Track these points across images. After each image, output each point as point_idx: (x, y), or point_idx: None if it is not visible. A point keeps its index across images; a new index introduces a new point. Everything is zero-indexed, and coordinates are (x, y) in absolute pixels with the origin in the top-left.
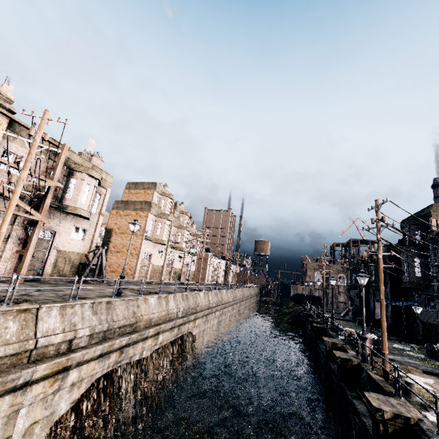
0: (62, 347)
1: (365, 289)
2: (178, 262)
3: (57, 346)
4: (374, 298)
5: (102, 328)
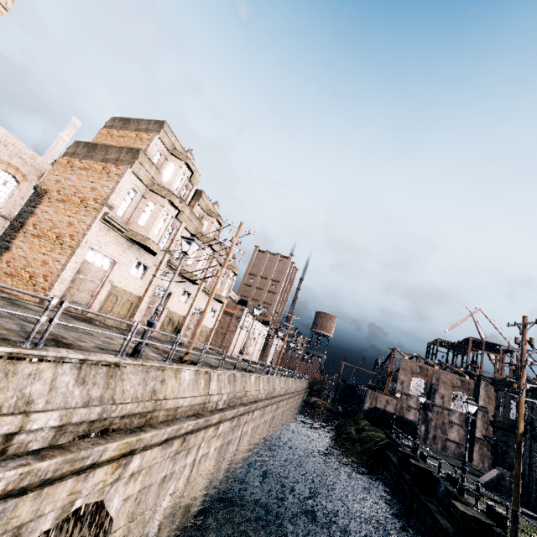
0: None
1: None
2: (181, 302)
3: None
4: None
5: None
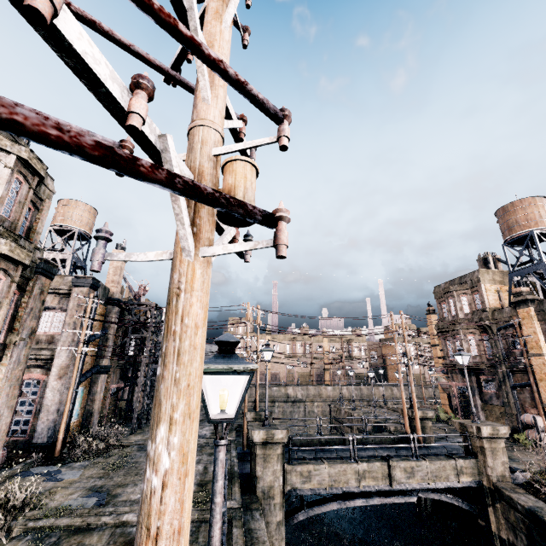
0: (349, 396)
1: None
2: None
3: (348, 396)
4: None
5: (359, 394)
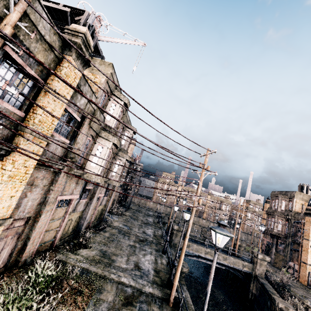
0: None
1: None
2: None
3: None
4: None
5: None
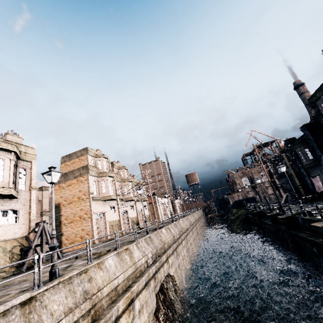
0: None
1: (295, 172)
2: (132, 211)
3: None
4: (308, 175)
5: None
